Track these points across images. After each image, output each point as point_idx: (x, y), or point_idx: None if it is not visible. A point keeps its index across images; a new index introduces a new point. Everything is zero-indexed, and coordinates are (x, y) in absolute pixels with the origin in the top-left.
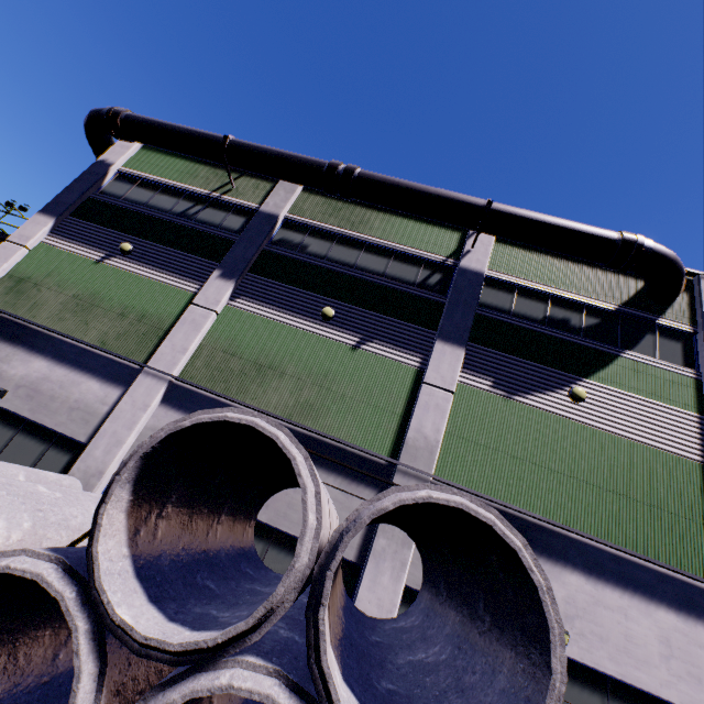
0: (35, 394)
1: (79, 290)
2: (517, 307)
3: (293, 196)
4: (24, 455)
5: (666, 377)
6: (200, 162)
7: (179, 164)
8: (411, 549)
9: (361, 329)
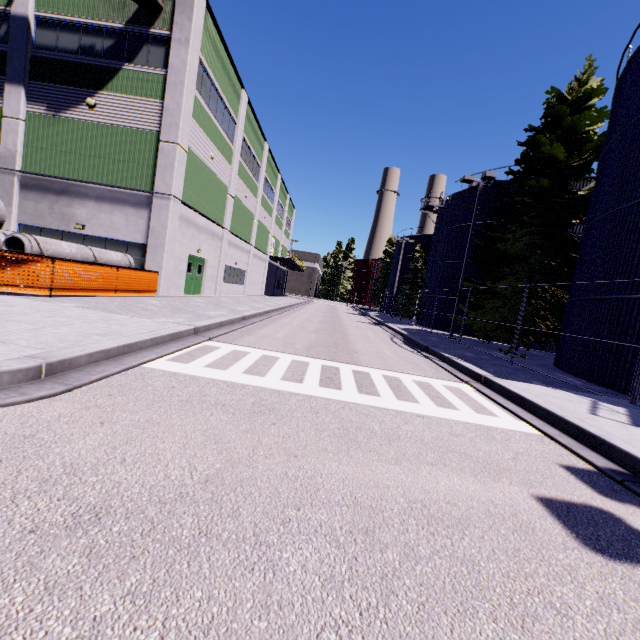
0: None
1: None
2: (61, 43)
3: None
4: None
5: (148, 79)
6: None
7: None
8: (13, 207)
9: None
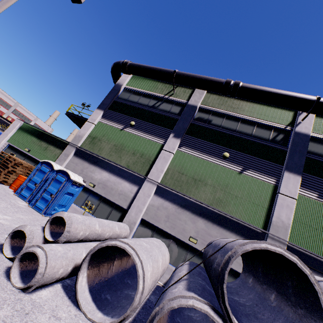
0: (105, 187)
1: (116, 142)
2: None
3: (203, 96)
4: (104, 212)
5: None
6: (158, 81)
7: (149, 82)
8: None
9: (242, 163)
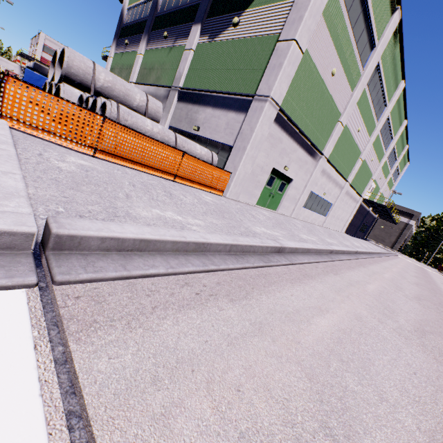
0: None
1: (120, 66)
2: None
3: None
4: None
5: None
6: None
7: None
8: (169, 114)
9: (175, 37)
